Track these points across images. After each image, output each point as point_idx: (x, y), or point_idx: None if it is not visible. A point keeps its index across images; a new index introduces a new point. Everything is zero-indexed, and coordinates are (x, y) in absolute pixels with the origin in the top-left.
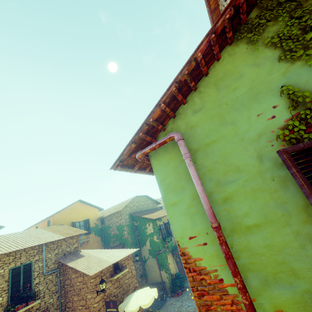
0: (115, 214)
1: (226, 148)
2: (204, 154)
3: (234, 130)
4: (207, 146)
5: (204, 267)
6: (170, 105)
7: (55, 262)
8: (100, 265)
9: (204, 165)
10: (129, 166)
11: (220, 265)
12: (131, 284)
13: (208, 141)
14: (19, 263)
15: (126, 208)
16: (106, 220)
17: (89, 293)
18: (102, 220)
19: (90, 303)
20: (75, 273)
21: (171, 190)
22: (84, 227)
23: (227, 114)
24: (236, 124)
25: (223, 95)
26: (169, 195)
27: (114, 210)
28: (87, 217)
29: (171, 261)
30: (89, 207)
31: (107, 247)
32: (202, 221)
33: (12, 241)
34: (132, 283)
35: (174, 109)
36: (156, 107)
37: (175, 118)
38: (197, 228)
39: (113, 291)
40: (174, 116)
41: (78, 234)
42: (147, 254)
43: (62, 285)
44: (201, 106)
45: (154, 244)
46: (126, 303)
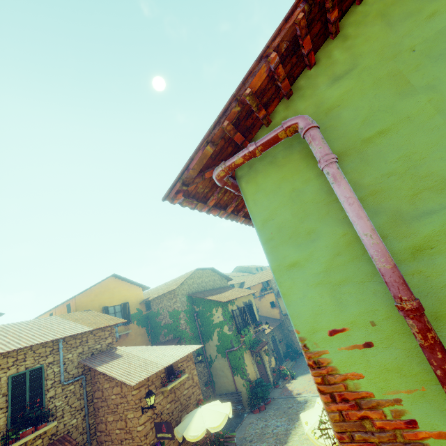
0: (167, 295)
1: (416, 142)
2: (361, 161)
3: (433, 103)
4: (368, 145)
5: (369, 394)
6: (284, 66)
7: (78, 365)
8: (146, 369)
9: (362, 184)
10: (198, 198)
11: (408, 391)
12: (193, 397)
13: (368, 133)
14: (23, 368)
15: (183, 286)
16: (153, 304)
17: (130, 411)
18: (148, 304)
19: (132, 426)
20: (108, 382)
21: (286, 239)
22: (121, 314)
23: (414, 72)
24: (438, 88)
25: (402, 34)
26: (281, 249)
27: (165, 289)
28: (125, 300)
29: (250, 362)
30: (128, 286)
31: (156, 343)
32: (358, 297)
33: (12, 334)
34: (193, 395)
35: (289, 80)
36: (259, 64)
37: (290, 99)
38: (348, 312)
39: (166, 407)
40: (289, 92)
41: (112, 324)
42: (215, 352)
43: (90, 399)
44: (348, 64)
45: (225, 339)
46: (186, 425)
